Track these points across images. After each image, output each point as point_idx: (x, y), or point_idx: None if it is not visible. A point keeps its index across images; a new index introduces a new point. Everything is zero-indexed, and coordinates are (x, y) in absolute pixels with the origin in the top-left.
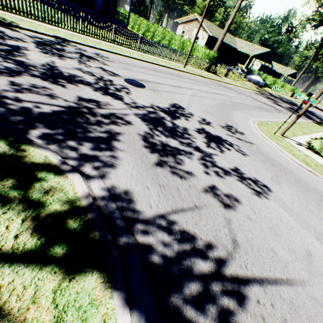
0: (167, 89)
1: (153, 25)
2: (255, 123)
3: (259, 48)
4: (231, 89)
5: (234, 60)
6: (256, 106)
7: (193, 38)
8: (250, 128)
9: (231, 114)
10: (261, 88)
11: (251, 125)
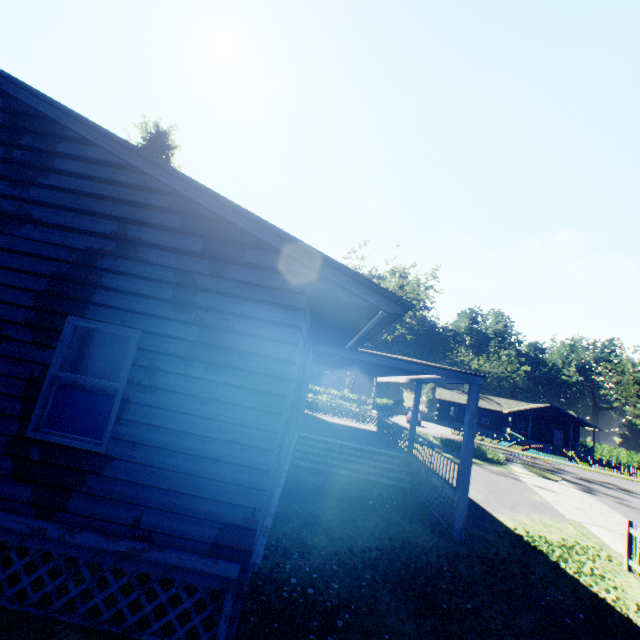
0: (609, 480)
1: (635, 454)
2: None
3: None
4: None
5: None
6: None
7: None
8: None
9: None
10: None
11: None
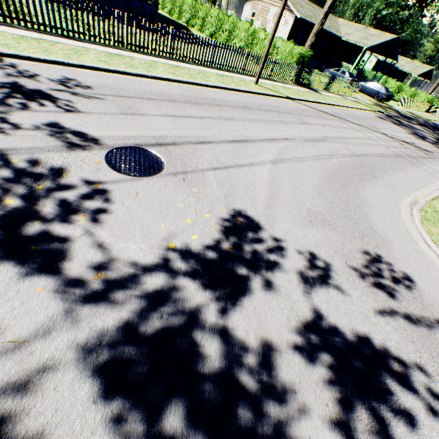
0: (219, 156)
1: (203, 6)
2: (417, 222)
3: (377, 34)
4: (342, 118)
5: (335, 56)
6: (393, 153)
7: (269, 24)
8: (414, 245)
9: (363, 203)
10: (382, 103)
11: (411, 231)
